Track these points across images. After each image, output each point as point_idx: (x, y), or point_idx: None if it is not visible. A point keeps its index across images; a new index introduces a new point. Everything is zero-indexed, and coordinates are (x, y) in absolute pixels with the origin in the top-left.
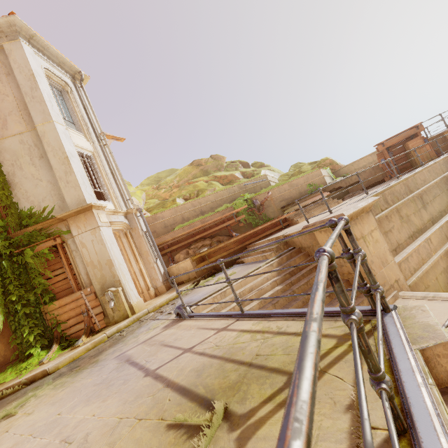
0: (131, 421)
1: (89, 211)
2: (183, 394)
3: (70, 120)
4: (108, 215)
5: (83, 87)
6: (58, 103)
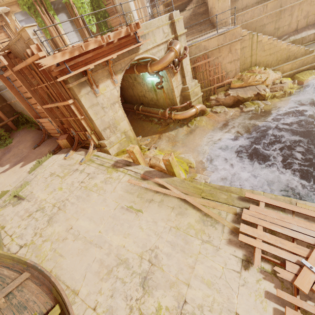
0: None
1: None
2: None
3: None
4: None
5: None
6: None
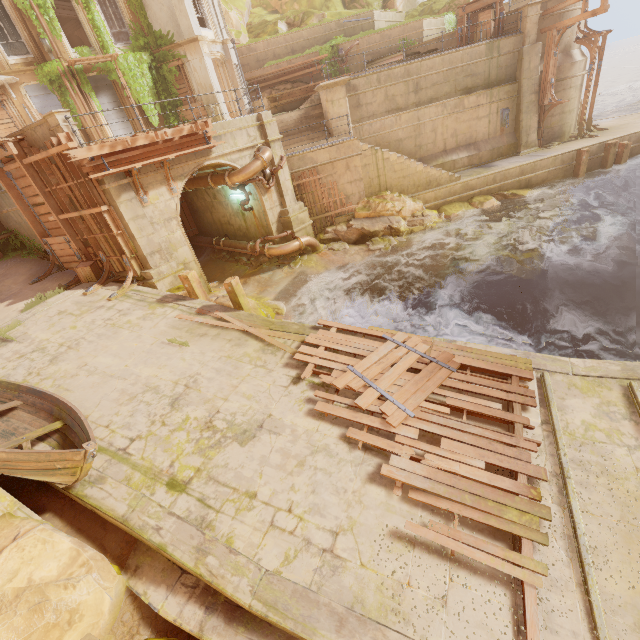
0: None
1: (196, 41)
2: None
3: None
4: (209, 45)
5: None
6: None
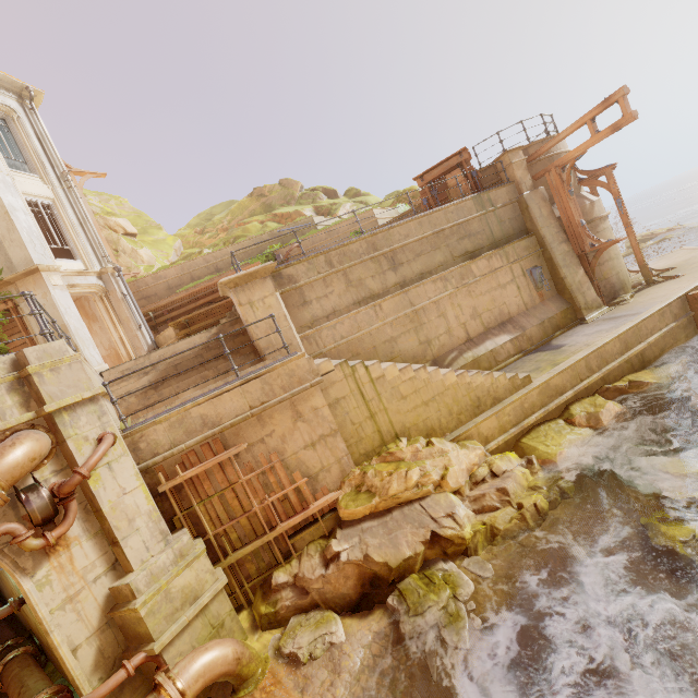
0: None
1: (37, 273)
2: None
3: (20, 158)
4: (71, 276)
5: (35, 110)
6: (1, 137)
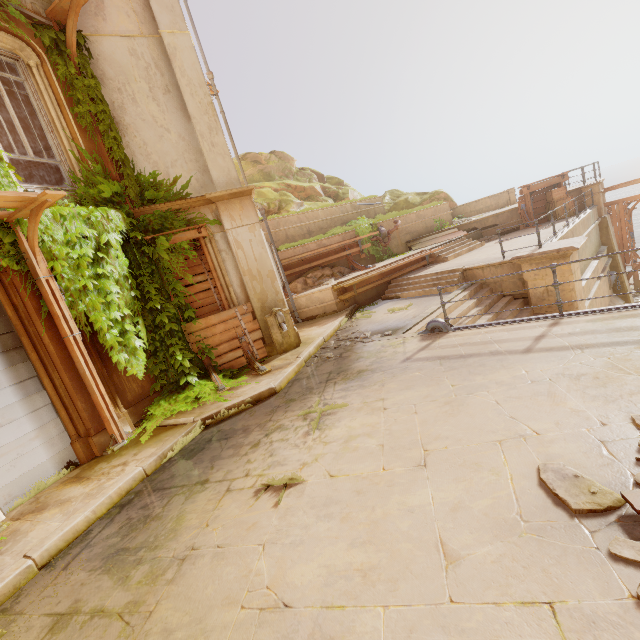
0: (596, 360)
1: (246, 196)
2: (621, 344)
3: None
4: None
5: None
6: None
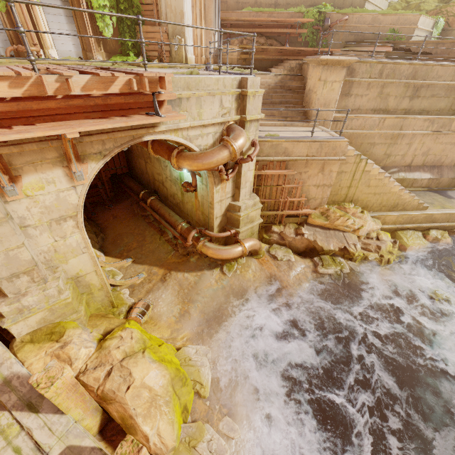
0: None
1: None
2: None
3: None
4: None
5: None
6: None
